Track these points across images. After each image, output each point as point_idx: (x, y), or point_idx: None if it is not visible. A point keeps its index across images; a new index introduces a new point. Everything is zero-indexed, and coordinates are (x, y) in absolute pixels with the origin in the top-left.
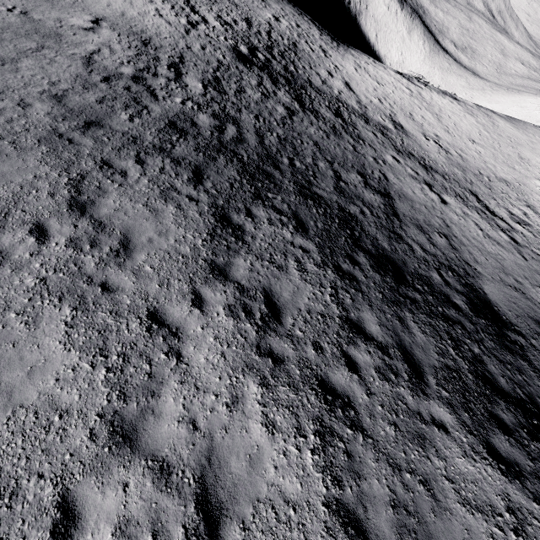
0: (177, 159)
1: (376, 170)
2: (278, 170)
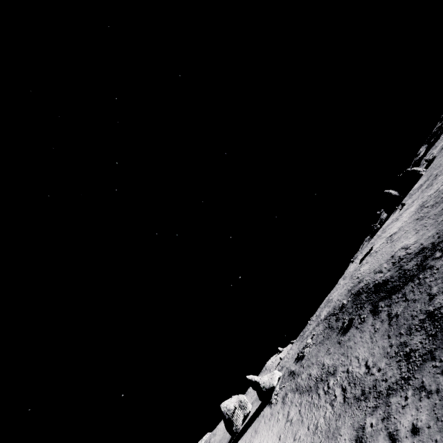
0: (438, 237)
1: (391, 335)
2: (420, 270)
